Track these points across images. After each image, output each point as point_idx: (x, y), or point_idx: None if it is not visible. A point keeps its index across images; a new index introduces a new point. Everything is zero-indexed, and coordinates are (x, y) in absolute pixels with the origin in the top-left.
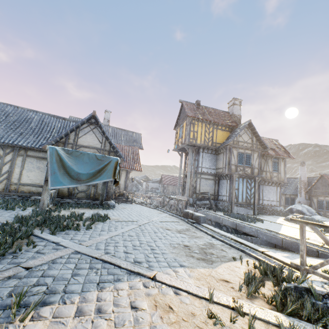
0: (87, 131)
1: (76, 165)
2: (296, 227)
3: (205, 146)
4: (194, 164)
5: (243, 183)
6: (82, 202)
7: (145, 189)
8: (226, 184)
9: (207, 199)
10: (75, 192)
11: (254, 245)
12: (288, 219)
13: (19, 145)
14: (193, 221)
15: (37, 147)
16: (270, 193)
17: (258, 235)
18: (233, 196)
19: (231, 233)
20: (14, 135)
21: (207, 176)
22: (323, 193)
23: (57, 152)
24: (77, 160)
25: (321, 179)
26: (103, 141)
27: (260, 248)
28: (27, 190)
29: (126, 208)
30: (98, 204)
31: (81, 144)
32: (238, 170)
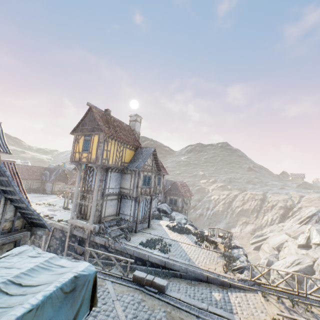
0: None
1: None
2: (187, 243)
3: (115, 167)
4: (101, 185)
5: (144, 202)
6: None
7: None
8: (131, 205)
9: (116, 224)
10: None
11: (228, 313)
12: (171, 229)
13: None
14: (155, 290)
15: None
16: (153, 202)
17: (187, 272)
18: (138, 217)
19: (157, 268)
20: None
21: (112, 196)
22: (173, 194)
23: None
24: None
25: (173, 184)
26: None
27: (234, 316)
28: None
29: None
30: None
31: None
32: (142, 191)
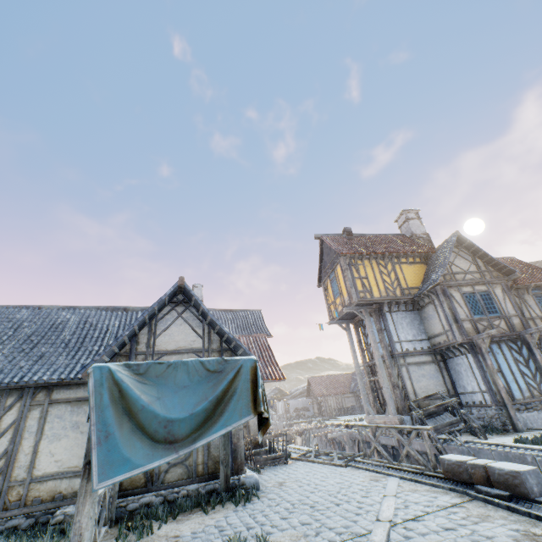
0: (171, 319)
1: (160, 399)
2: None
3: (391, 299)
4: (381, 339)
5: (505, 354)
6: (180, 495)
7: (284, 415)
8: (469, 365)
9: (445, 410)
10: (161, 468)
11: None
12: None
13: (33, 382)
14: (501, 492)
15: (72, 378)
16: None
17: None
18: (501, 389)
19: None
20: (26, 363)
21: (417, 357)
22: None
23: (113, 376)
24: (162, 384)
25: None
26: (204, 333)
27: None
28: (48, 493)
29: (285, 485)
30: (218, 489)
31: (163, 349)
32: (480, 328)
